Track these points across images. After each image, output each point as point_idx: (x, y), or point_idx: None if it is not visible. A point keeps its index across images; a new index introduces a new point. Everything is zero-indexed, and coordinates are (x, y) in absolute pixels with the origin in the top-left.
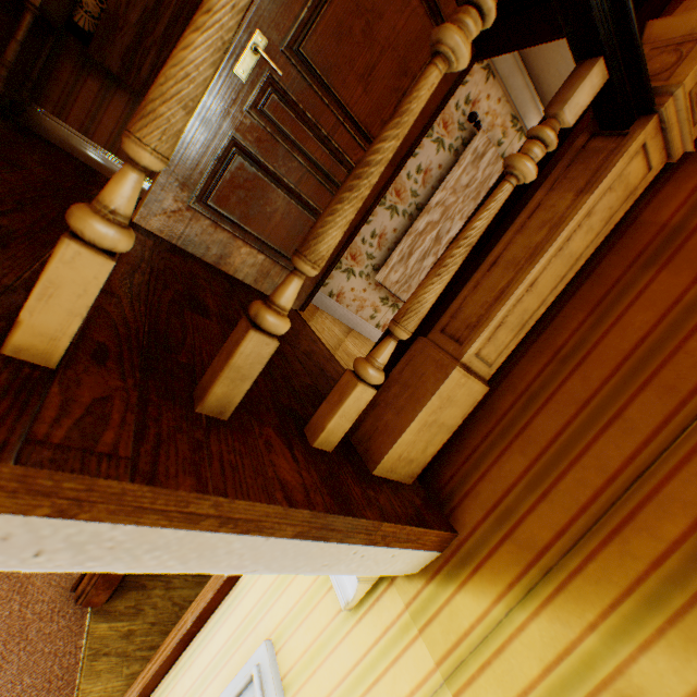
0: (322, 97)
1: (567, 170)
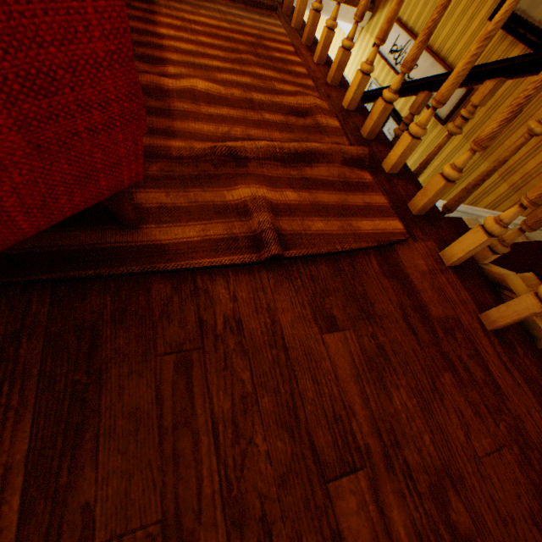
0: None
1: None
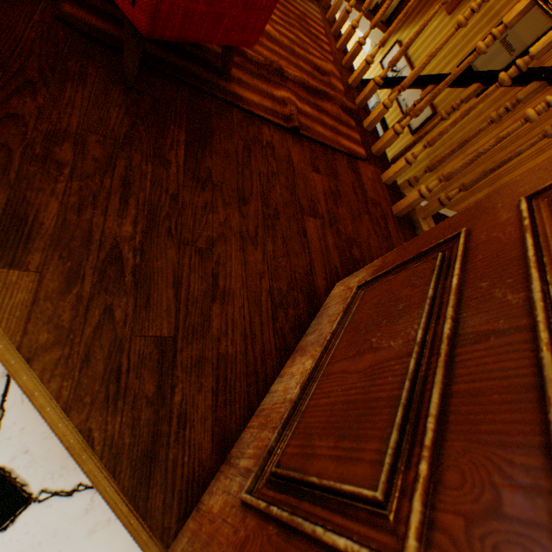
0: None
1: None
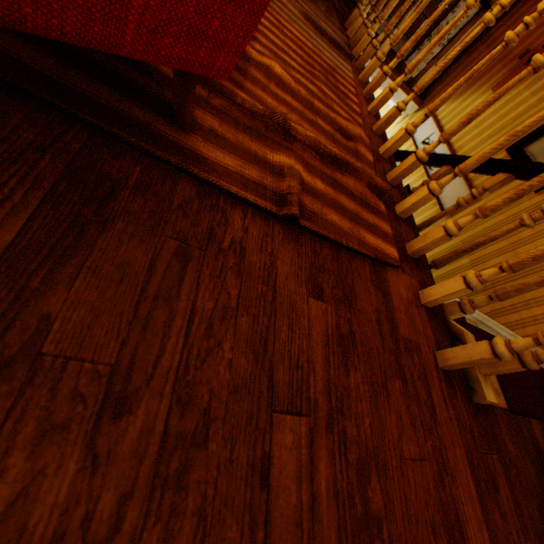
0: None
1: (474, 20)
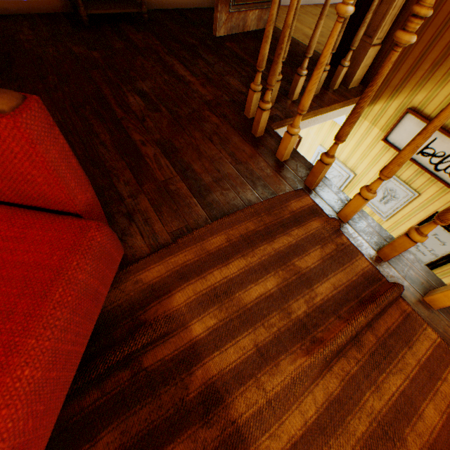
0: None
1: None
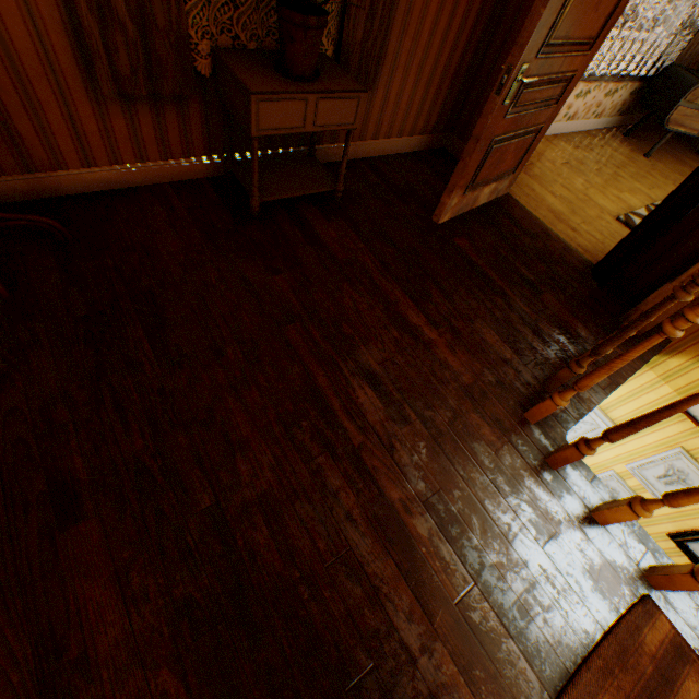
0: (558, 56)
1: None
